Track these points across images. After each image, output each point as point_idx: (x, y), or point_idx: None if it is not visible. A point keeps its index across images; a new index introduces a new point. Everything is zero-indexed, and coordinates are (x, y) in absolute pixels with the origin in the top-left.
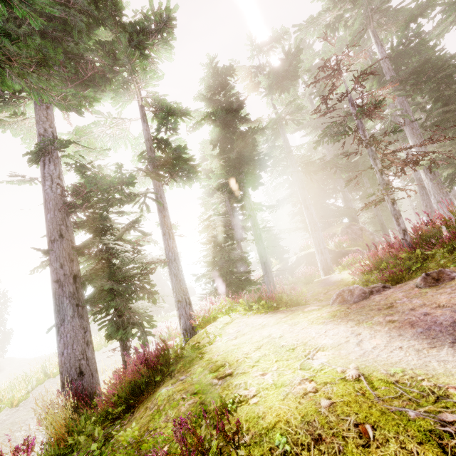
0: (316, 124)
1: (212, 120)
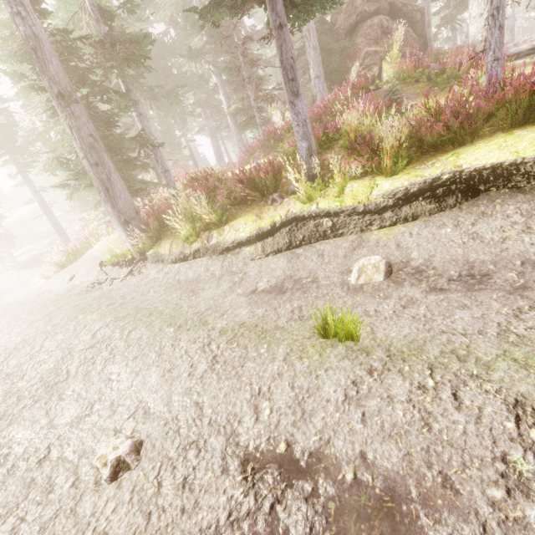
0: None
1: None
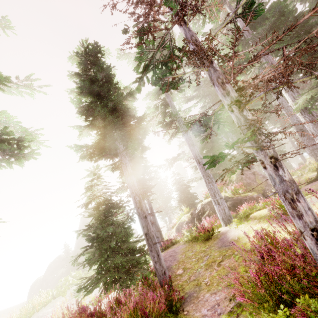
0: (203, 93)
1: (79, 93)
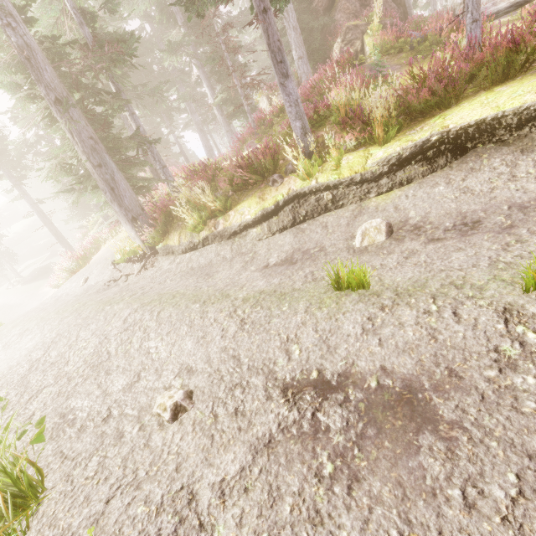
0: None
1: None
